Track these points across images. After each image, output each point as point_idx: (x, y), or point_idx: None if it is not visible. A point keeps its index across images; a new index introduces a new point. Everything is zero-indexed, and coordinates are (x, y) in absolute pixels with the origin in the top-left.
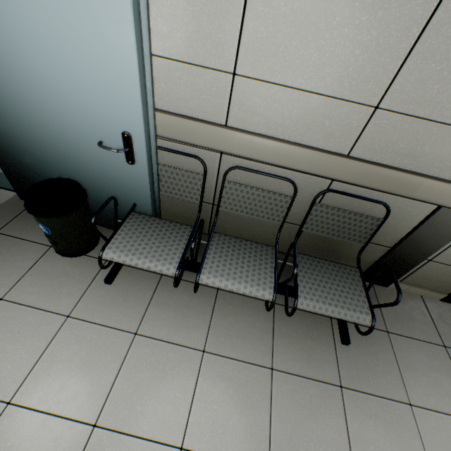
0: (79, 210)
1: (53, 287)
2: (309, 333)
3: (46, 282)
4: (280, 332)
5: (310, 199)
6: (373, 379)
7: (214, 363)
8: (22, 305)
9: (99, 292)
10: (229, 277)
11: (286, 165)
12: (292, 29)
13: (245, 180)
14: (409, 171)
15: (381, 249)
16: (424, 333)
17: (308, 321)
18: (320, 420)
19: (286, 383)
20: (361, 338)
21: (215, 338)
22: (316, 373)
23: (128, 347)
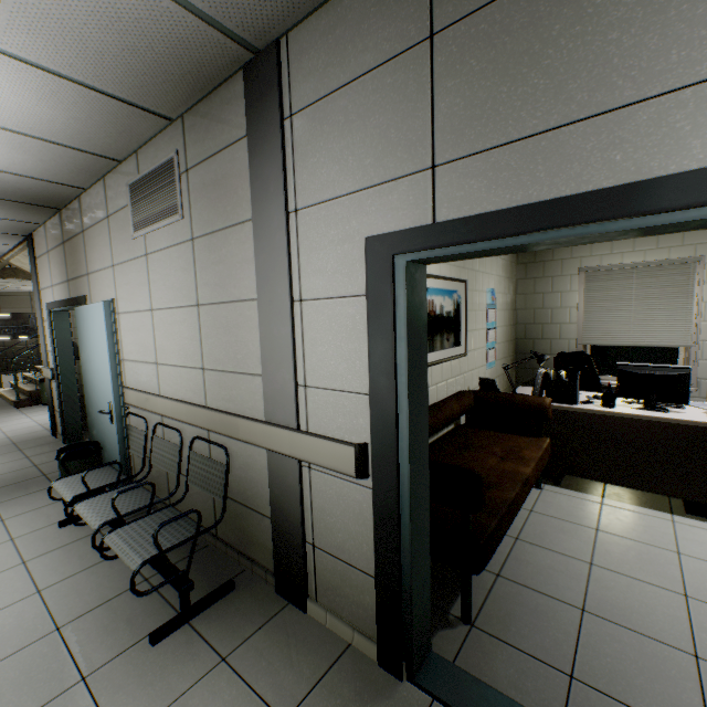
0: (83, 460)
1: (32, 521)
2: (135, 617)
3: (34, 517)
4: (113, 604)
5: (206, 453)
6: (125, 693)
7: (31, 603)
8: (5, 526)
9: (48, 531)
10: (93, 508)
11: (179, 418)
12: (167, 338)
13: (175, 438)
14: (228, 412)
15: (270, 523)
16: (277, 688)
17: (151, 606)
18: (22, 692)
19: (49, 645)
20: (180, 648)
21: (61, 586)
22: (84, 652)
23: (8, 568)
